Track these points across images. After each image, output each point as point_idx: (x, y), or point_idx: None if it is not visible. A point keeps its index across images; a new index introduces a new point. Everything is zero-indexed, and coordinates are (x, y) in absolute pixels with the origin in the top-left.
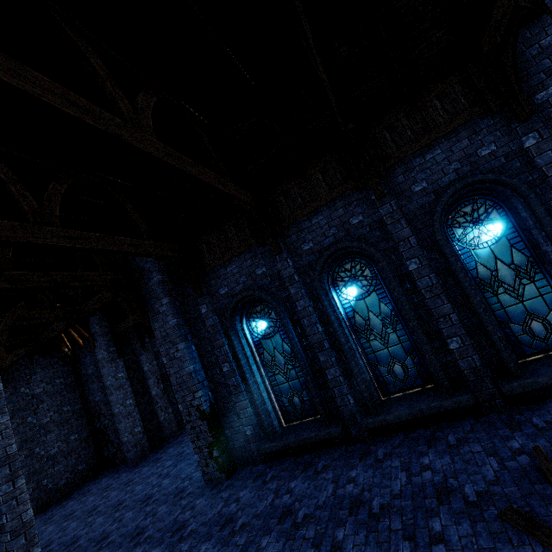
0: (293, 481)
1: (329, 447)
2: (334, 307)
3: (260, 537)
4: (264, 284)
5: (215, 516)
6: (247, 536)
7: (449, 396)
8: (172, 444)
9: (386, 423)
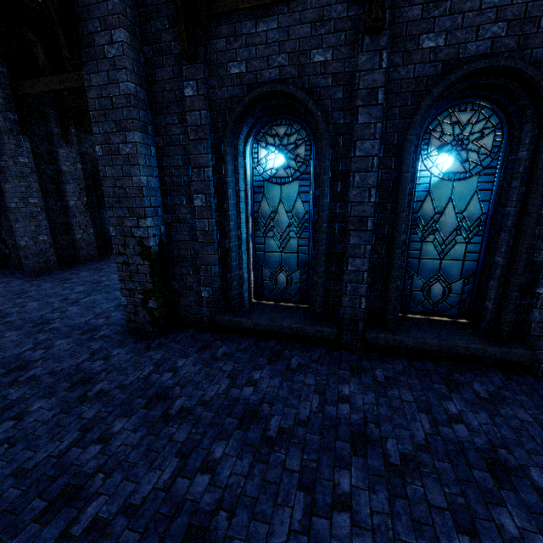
0: (257, 371)
1: (304, 342)
2: (415, 173)
3: (211, 441)
4: (316, 85)
5: (139, 381)
6: (190, 431)
7: (498, 343)
8: (87, 268)
9: (401, 345)
